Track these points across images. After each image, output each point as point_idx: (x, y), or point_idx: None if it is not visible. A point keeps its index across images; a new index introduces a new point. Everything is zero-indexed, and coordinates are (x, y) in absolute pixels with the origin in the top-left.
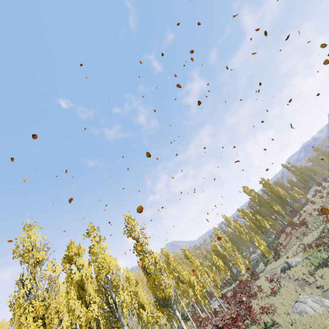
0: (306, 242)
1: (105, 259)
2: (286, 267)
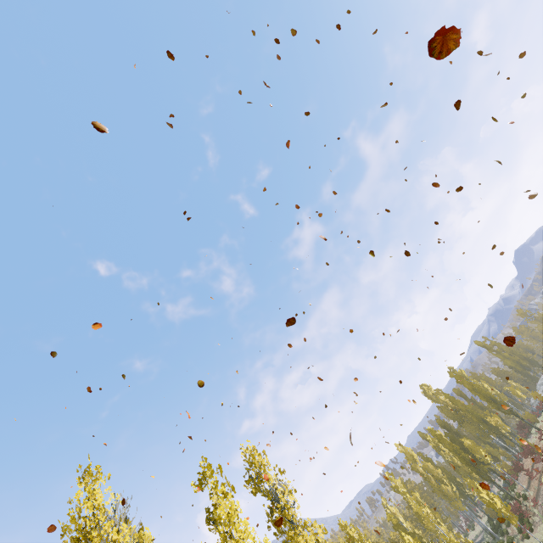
0: None
1: None
2: None
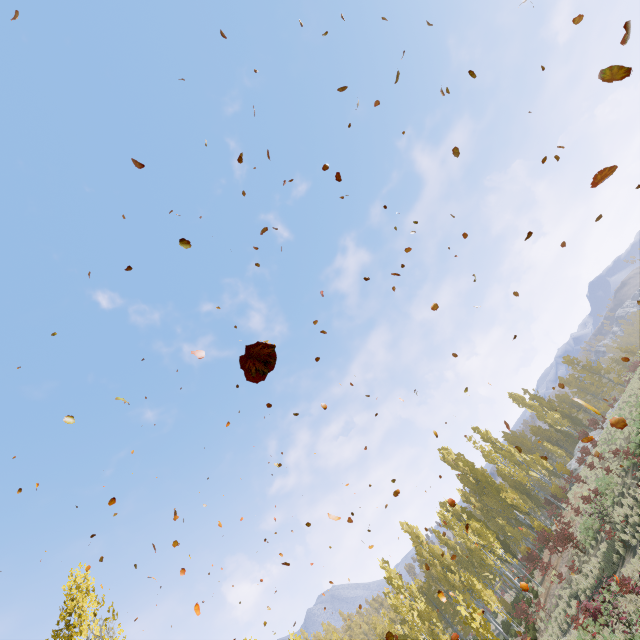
0: (581, 592)
1: None
2: None
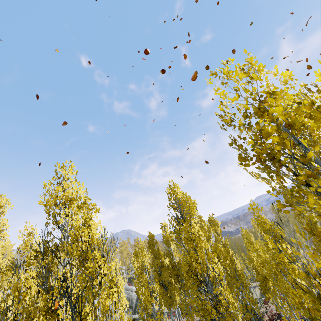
0: None
1: (211, 219)
2: None
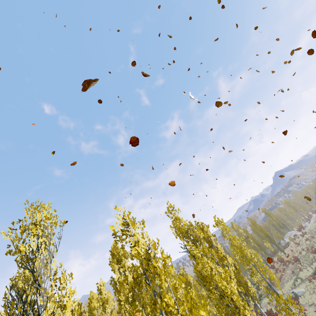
0: (302, 276)
1: None
2: (292, 296)
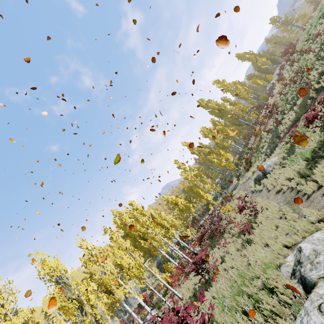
0: (281, 133)
1: None
2: (260, 175)
